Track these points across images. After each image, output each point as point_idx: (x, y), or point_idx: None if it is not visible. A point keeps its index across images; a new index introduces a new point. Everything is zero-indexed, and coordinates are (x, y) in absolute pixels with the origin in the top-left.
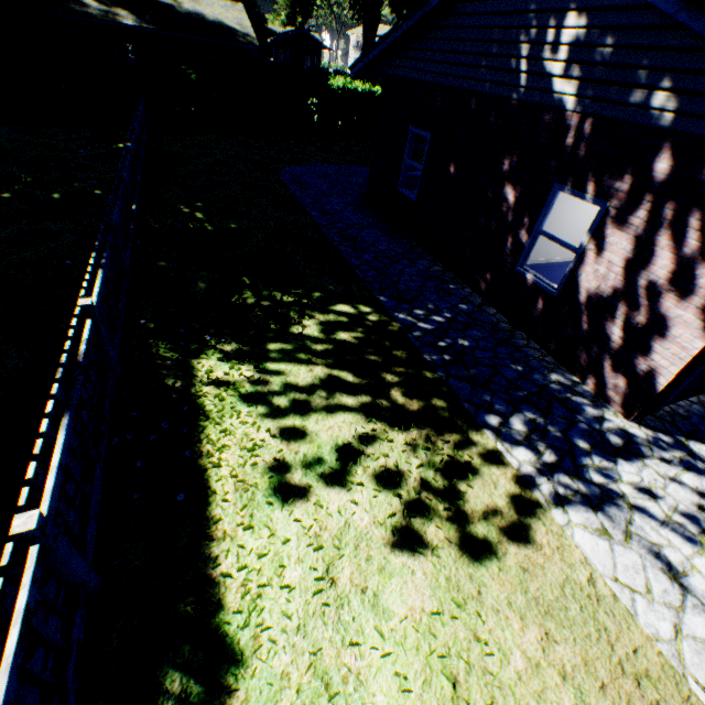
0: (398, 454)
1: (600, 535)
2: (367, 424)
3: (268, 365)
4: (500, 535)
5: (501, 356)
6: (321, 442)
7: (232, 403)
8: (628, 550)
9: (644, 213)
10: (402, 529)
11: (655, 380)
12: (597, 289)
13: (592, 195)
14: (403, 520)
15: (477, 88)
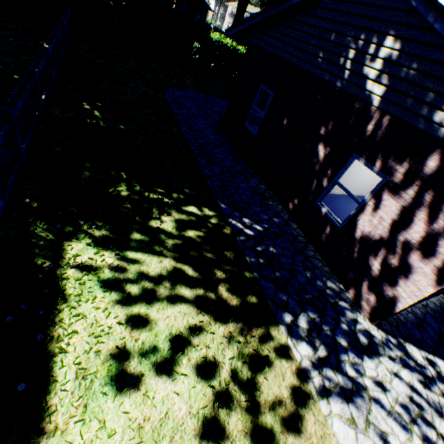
0: (216, 345)
1: (350, 424)
2: (197, 315)
3: (127, 253)
4: (283, 425)
5: (297, 263)
6: (158, 330)
7: (91, 287)
8: (367, 438)
9: (412, 192)
10: (211, 419)
11: (396, 304)
12: (369, 232)
13: (378, 169)
14: (213, 410)
15: (313, 71)
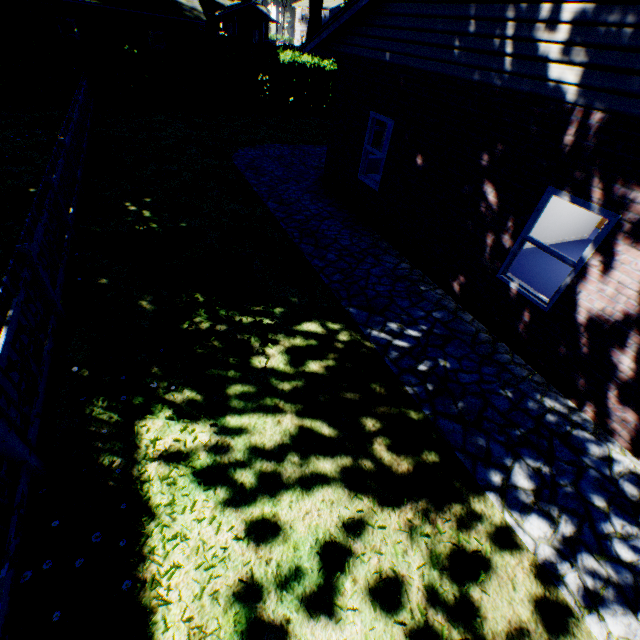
0: (392, 547)
1: None
2: (351, 501)
3: (227, 419)
4: None
5: (488, 379)
6: (297, 539)
7: (185, 487)
8: None
9: None
10: None
11: None
12: (602, 310)
13: (598, 204)
14: None
15: (450, 72)
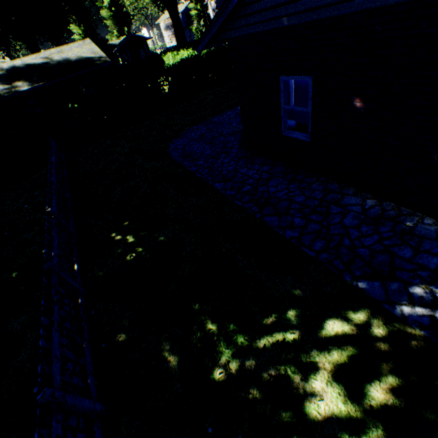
0: None
1: None
2: None
3: None
4: None
5: None
6: None
7: None
8: None
9: None
10: None
11: None
12: None
13: None
14: None
15: (380, 3)
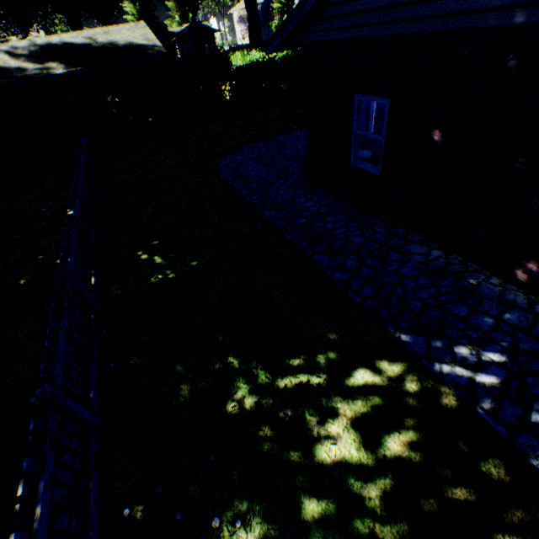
0: None
1: None
2: None
3: None
4: None
5: None
6: None
7: None
8: None
9: None
10: None
11: None
12: None
13: None
14: None
15: (469, 24)
